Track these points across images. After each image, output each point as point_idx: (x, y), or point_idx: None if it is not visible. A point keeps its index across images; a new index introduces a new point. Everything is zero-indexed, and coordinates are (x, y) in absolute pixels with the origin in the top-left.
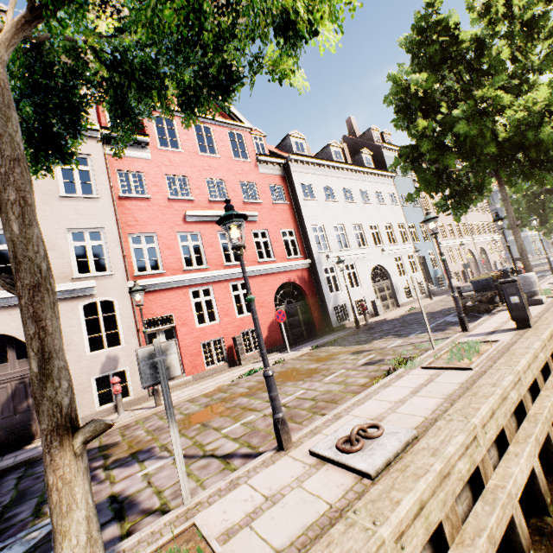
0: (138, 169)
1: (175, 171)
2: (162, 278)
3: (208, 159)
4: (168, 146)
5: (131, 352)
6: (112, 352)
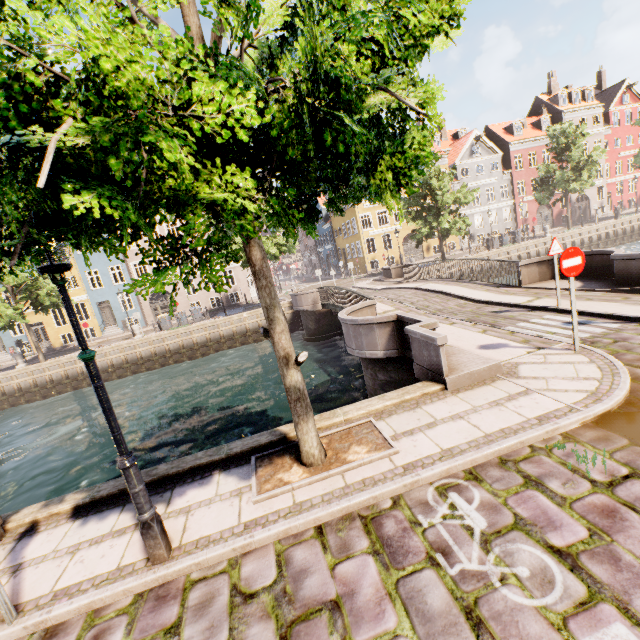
0: (606, 139)
1: (616, 136)
2: (610, 179)
3: (627, 127)
4: (615, 125)
5: (605, 201)
6: (601, 201)
